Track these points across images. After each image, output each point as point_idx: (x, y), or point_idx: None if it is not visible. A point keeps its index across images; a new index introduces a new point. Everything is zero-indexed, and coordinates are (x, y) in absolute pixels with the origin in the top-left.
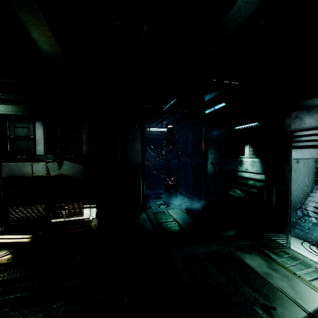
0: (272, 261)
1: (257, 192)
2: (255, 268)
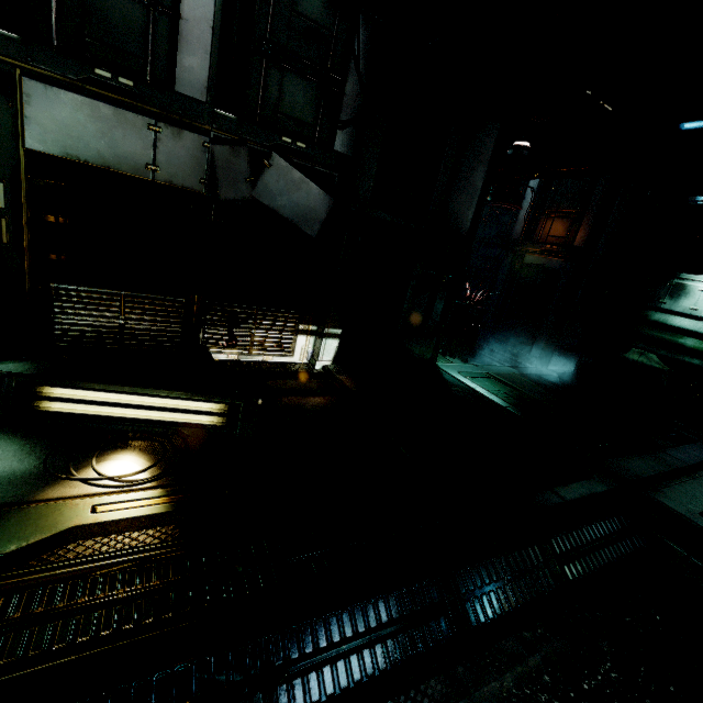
0: None
1: (701, 366)
2: None
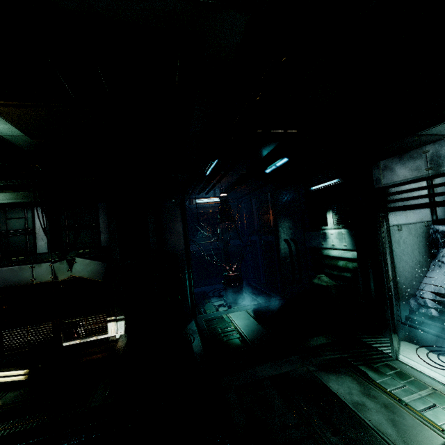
0: (368, 383)
1: (351, 277)
2: (341, 395)
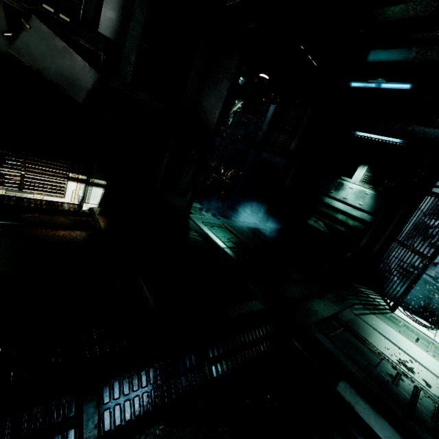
0: (400, 333)
1: (344, 231)
2: (397, 344)
